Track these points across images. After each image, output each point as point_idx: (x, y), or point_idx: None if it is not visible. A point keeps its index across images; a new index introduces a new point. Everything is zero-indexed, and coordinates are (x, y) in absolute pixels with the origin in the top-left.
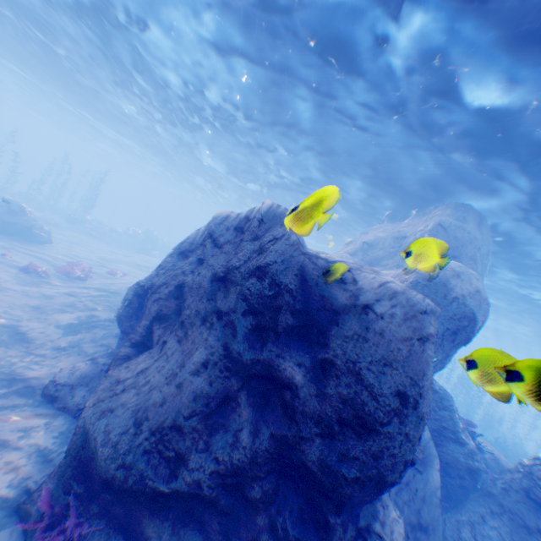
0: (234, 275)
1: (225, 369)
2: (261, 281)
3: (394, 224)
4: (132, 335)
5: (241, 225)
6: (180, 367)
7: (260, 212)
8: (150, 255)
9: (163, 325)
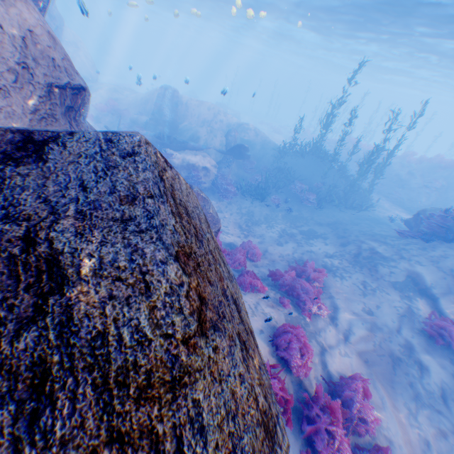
0: None
1: None
2: None
3: None
4: None
5: None
6: None
7: None
8: None
9: None
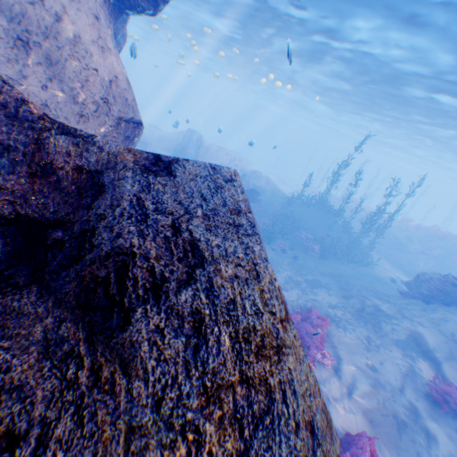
0: None
1: None
2: None
3: None
4: None
5: None
6: None
7: None
8: None
9: None
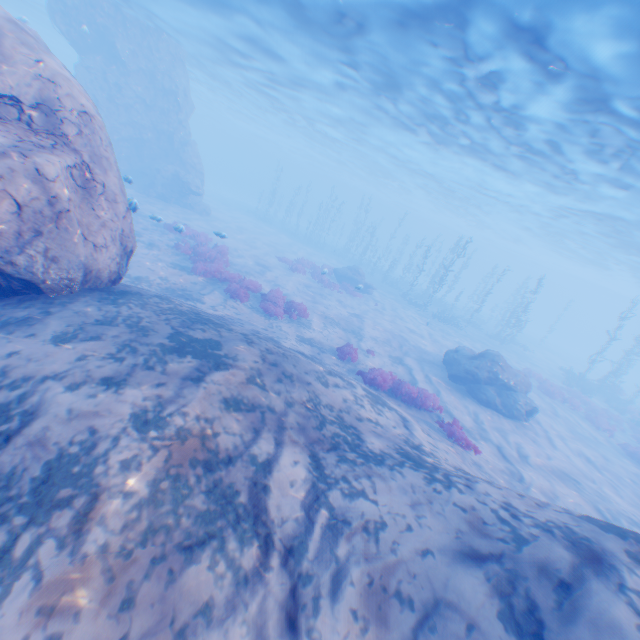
0: None
1: None
2: None
3: None
4: None
5: None
6: None
7: None
8: None
9: None
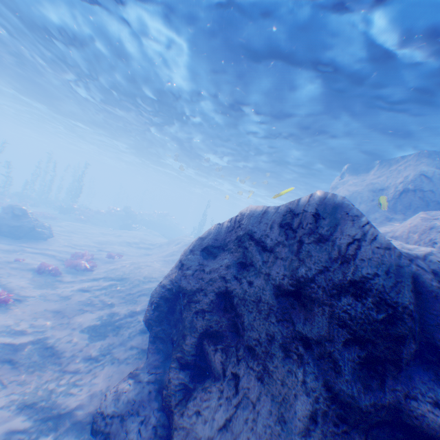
0: (314, 291)
1: (340, 422)
2: (363, 301)
3: (361, 177)
4: (178, 353)
5: (287, 221)
6: (278, 422)
7: (315, 206)
8: (132, 229)
9: (219, 347)
